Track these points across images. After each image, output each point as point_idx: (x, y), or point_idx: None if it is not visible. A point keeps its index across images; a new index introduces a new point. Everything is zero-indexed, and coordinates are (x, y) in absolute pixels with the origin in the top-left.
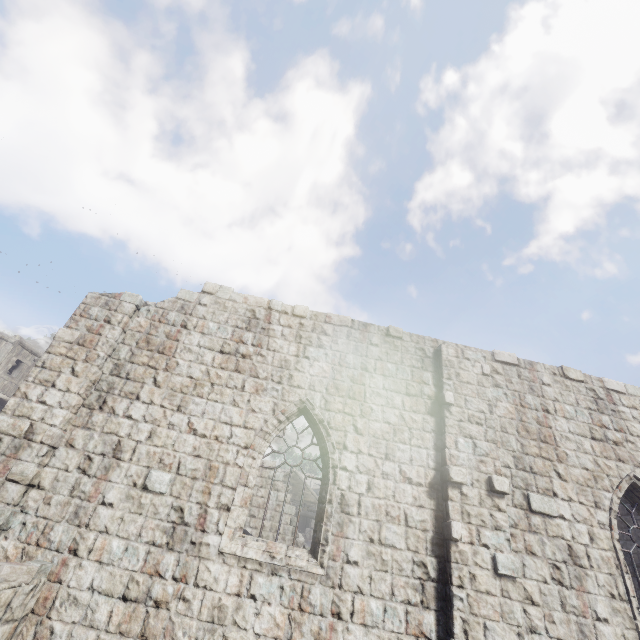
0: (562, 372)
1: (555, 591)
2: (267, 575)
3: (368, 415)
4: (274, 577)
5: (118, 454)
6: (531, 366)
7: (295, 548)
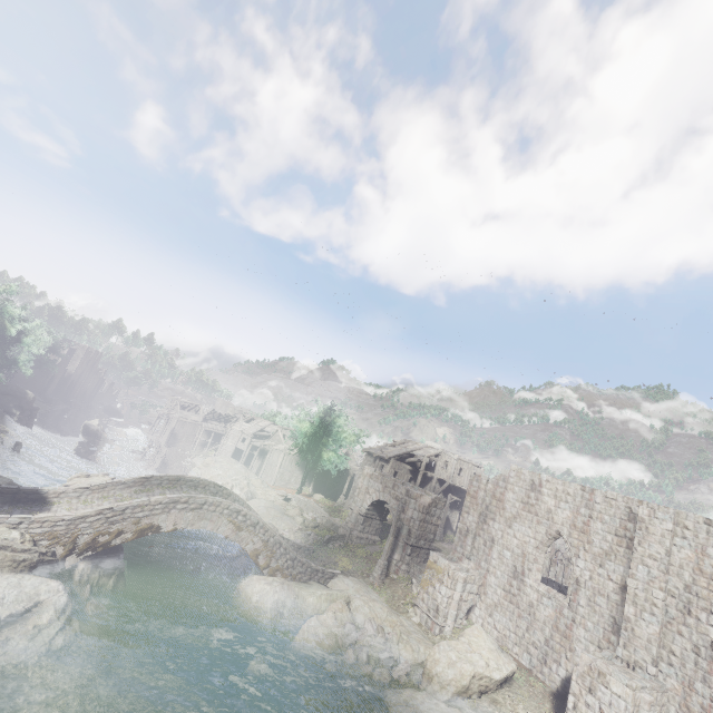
0: None
1: (691, 656)
2: (547, 598)
3: (590, 543)
4: (549, 600)
5: (493, 542)
6: None
7: (560, 593)
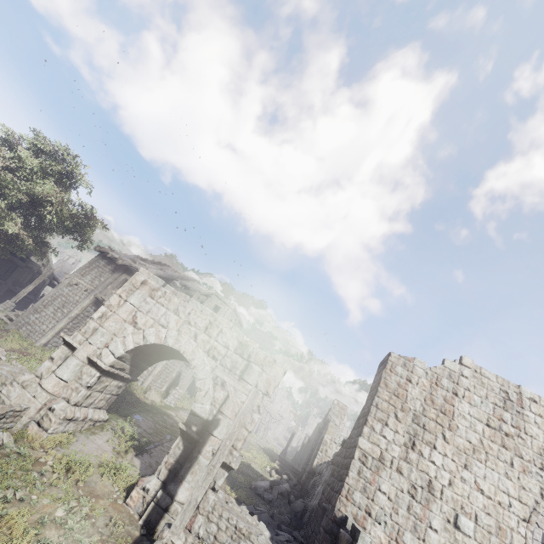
0: None
1: None
2: None
3: None
4: None
5: (432, 491)
6: None
7: None
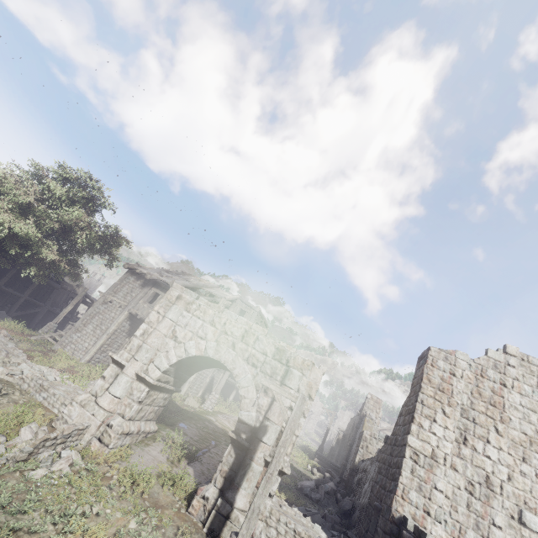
0: None
1: None
2: None
3: None
4: None
5: (490, 486)
6: None
7: None
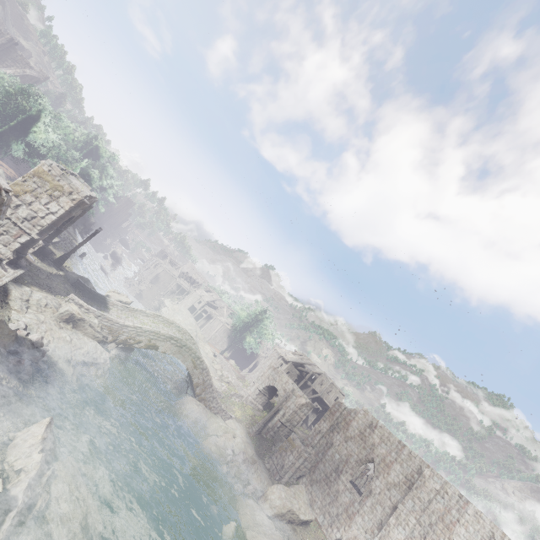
0: (481, 515)
1: None
2: (348, 492)
3: (388, 474)
4: (350, 493)
5: (332, 445)
6: (466, 502)
7: (357, 493)
